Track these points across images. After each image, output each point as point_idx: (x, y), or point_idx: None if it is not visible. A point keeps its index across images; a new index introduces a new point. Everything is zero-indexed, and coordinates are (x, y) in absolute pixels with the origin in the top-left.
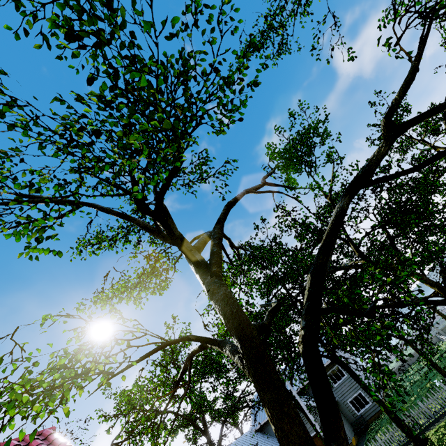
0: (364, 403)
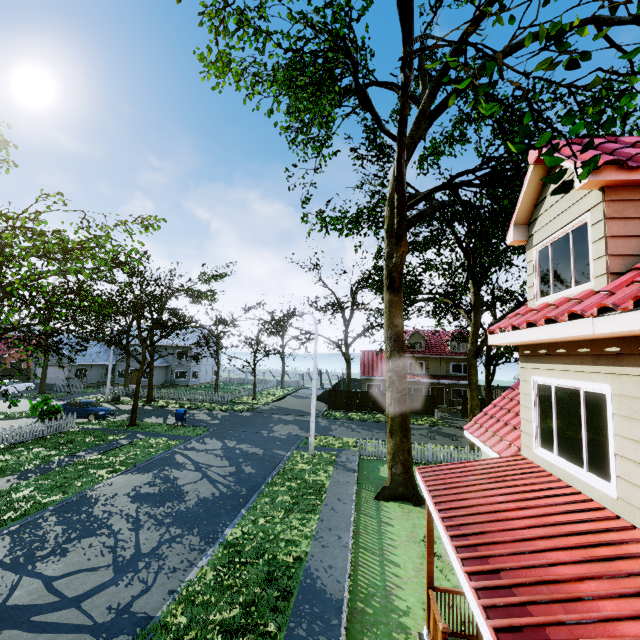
0: (183, 377)
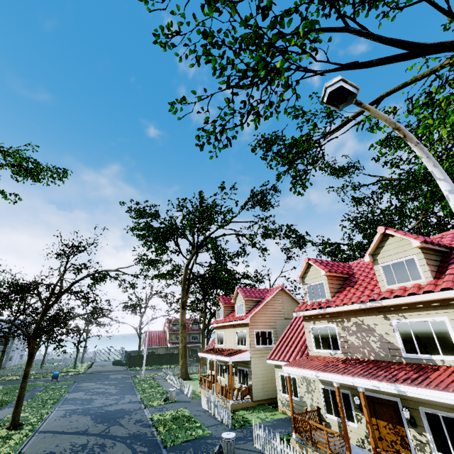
0: None
